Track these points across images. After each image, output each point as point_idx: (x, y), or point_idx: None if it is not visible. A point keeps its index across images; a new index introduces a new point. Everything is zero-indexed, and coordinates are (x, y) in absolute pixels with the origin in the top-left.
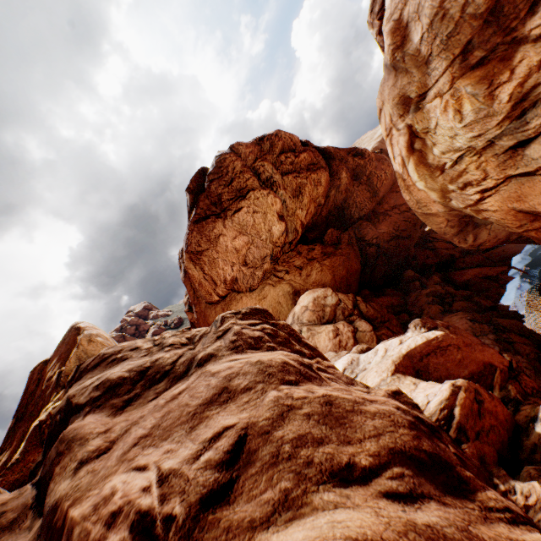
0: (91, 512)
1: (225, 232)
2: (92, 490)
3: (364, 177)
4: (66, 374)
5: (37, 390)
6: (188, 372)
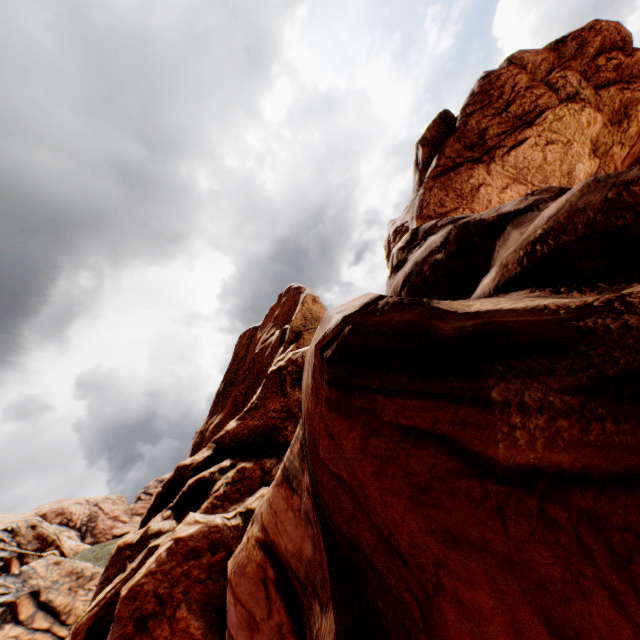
0: None
1: (488, 181)
2: None
3: None
4: (292, 330)
5: (247, 356)
6: None
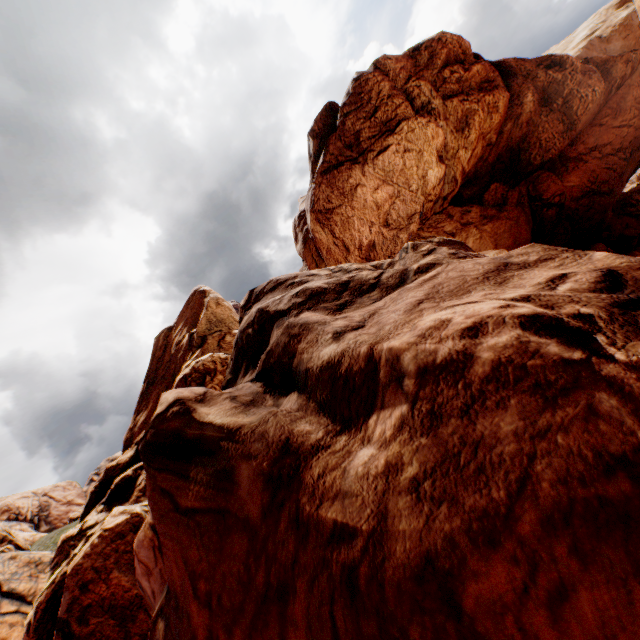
0: (420, 340)
1: (364, 182)
2: (397, 331)
3: (559, 101)
4: (199, 336)
5: (165, 356)
6: (405, 281)
